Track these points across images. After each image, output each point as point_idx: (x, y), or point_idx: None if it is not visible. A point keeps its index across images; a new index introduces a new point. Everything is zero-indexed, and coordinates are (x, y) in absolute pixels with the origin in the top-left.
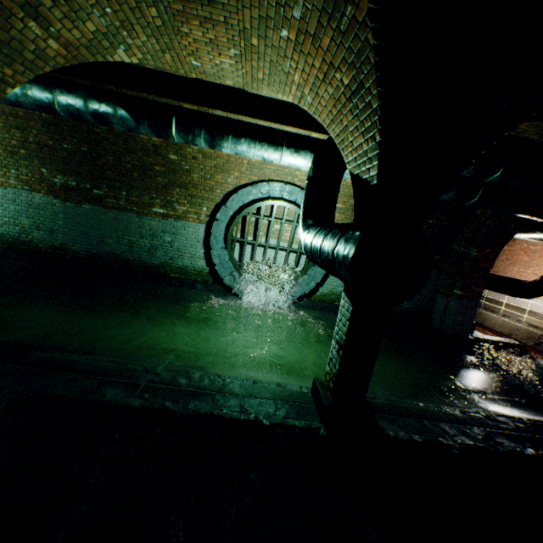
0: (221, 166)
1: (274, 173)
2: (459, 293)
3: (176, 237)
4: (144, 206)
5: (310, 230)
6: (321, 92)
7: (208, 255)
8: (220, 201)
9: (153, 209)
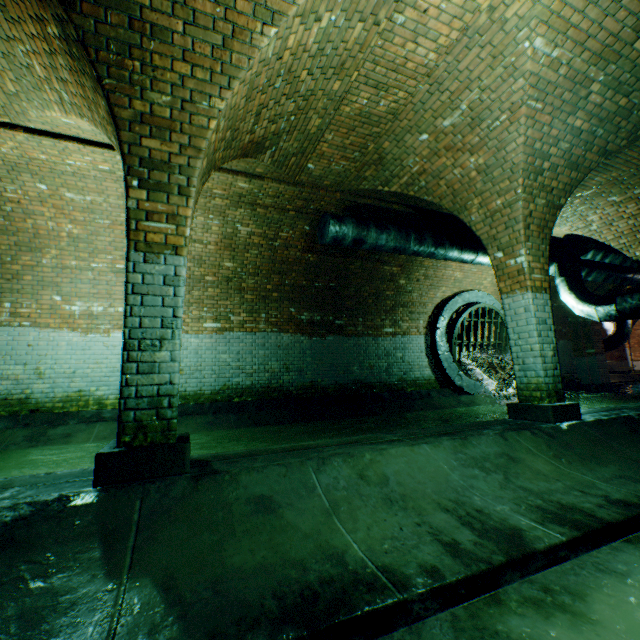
0: (434, 284)
1: (468, 284)
2: (592, 351)
3: (404, 352)
4: (377, 328)
5: (614, 299)
6: (617, 223)
7: (430, 363)
8: (430, 313)
9: (383, 330)
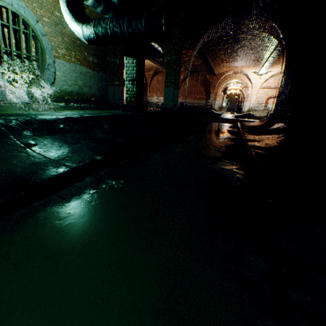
0: None
1: None
2: (117, 83)
3: None
4: None
5: (95, 21)
6: None
7: None
8: None
9: None
